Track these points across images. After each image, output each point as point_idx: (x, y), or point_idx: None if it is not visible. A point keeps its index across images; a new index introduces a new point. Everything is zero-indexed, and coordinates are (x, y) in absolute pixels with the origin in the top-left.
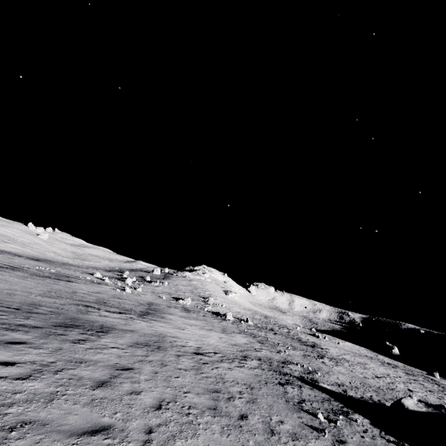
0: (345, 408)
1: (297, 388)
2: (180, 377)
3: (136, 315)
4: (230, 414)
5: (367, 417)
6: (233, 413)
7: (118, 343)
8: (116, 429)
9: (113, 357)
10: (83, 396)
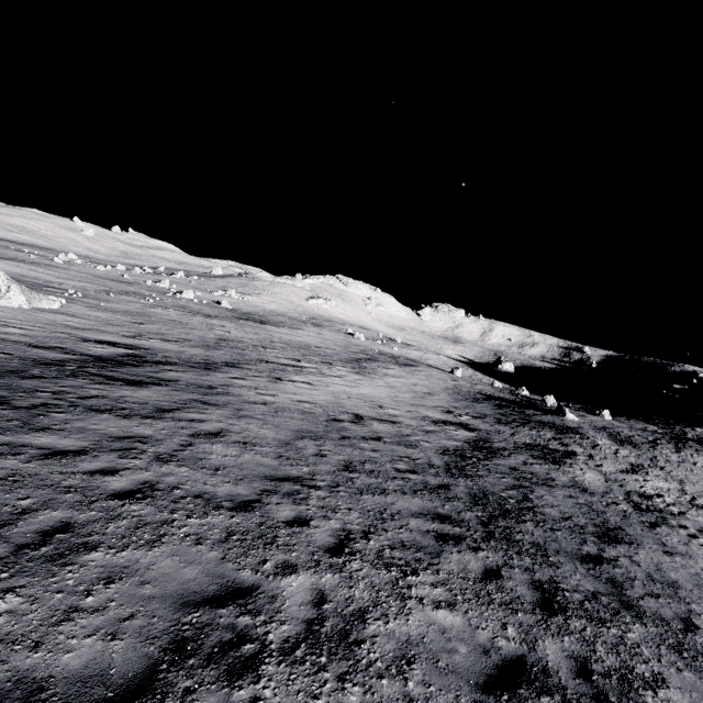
0: None
1: None
2: None
3: None
4: None
5: None
6: None
7: None
8: None
9: None
10: None
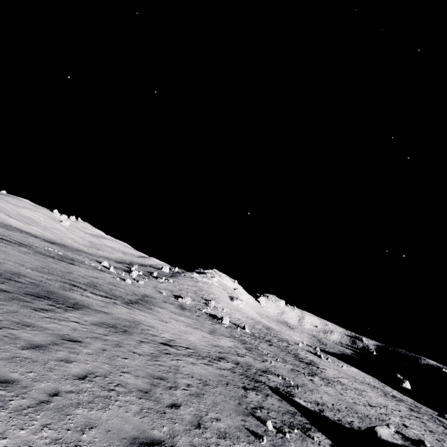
0: (310, 424)
1: (262, 395)
2: (128, 359)
3: (122, 302)
4: (160, 400)
5: (332, 438)
6: (164, 400)
7: (82, 320)
8: (18, 385)
9: (68, 329)
10: (6, 352)
